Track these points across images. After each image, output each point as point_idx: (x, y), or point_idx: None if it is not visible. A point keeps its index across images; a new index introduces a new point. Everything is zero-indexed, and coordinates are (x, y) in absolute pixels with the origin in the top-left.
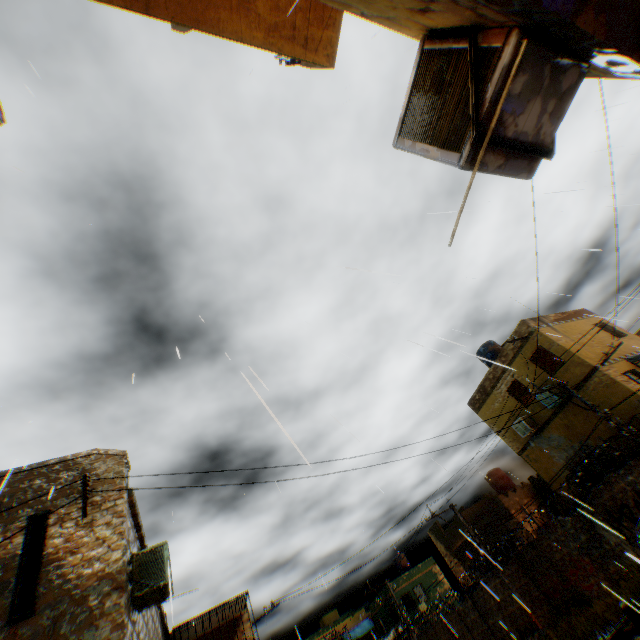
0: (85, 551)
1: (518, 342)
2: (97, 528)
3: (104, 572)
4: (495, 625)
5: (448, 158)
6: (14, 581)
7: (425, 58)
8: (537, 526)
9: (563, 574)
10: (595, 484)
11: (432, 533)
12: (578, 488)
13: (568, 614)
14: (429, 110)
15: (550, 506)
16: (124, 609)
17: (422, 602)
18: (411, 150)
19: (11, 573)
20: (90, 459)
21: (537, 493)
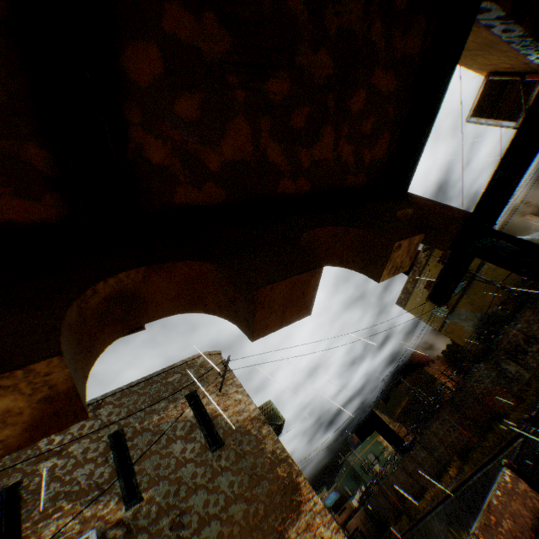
0: (232, 408)
1: (428, 251)
2: (231, 395)
3: (251, 417)
4: (440, 456)
5: (507, 125)
6: (200, 431)
7: (488, 83)
8: (461, 375)
9: (483, 403)
10: (497, 335)
11: (377, 410)
12: (483, 343)
13: (491, 429)
14: (491, 105)
15: (459, 368)
16: (275, 433)
17: (376, 464)
18: (480, 123)
19: (195, 427)
20: (200, 359)
21: (449, 361)
